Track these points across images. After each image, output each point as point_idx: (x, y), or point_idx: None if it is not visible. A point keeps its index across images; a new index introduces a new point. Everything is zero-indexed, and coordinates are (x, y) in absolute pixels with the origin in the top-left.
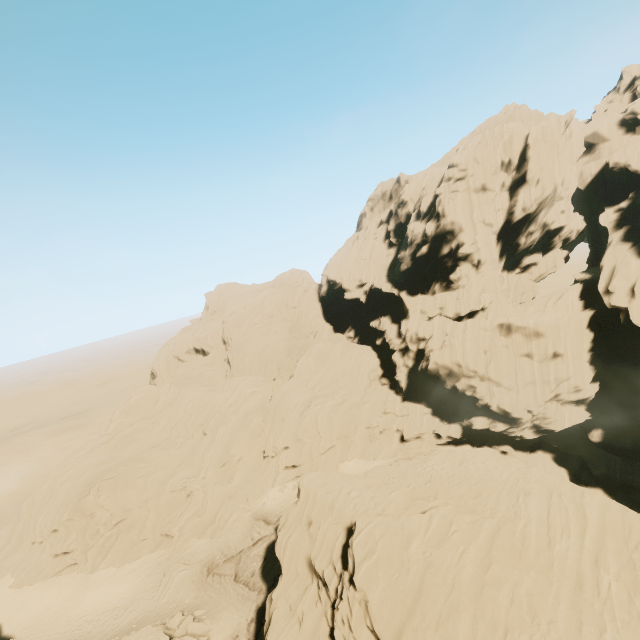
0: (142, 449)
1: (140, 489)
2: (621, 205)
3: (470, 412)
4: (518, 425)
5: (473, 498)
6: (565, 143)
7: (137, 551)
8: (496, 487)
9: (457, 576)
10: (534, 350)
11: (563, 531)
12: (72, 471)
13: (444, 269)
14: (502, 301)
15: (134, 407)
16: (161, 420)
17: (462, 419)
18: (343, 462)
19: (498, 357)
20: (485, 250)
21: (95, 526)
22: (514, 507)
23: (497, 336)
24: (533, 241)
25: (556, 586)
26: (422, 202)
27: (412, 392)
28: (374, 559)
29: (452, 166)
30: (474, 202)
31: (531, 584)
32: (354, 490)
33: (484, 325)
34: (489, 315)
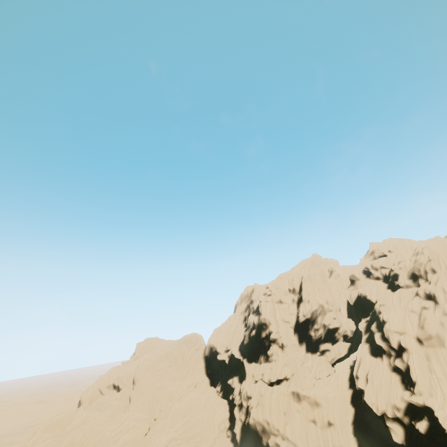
0: None
1: None
2: (366, 318)
3: None
4: None
5: None
6: (326, 281)
7: None
8: None
9: None
10: (316, 417)
11: None
12: None
13: (265, 346)
14: (300, 374)
15: (53, 425)
16: (65, 440)
17: None
18: None
19: (292, 419)
20: (285, 337)
21: None
22: None
23: (292, 401)
24: (321, 334)
25: None
26: (255, 303)
27: (244, 446)
28: None
29: (267, 287)
30: (276, 308)
31: None
32: None
33: (283, 391)
34: (291, 384)
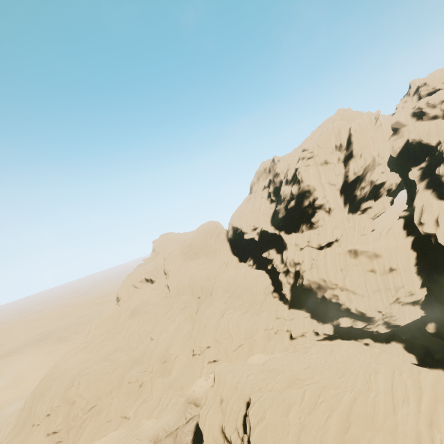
0: (109, 352)
1: (107, 382)
2: (421, 165)
3: (337, 314)
4: (373, 322)
5: (338, 378)
6: (376, 130)
7: (104, 430)
8: (355, 369)
9: (324, 435)
10: (376, 267)
11: (404, 400)
12: (62, 370)
13: (307, 215)
14: (349, 234)
15: (104, 322)
16: (122, 330)
17: (332, 320)
18: (249, 356)
19: (351, 273)
20: (332, 201)
21: (75, 411)
22: (367, 383)
23: (348, 258)
24: (366, 193)
25: (400, 443)
26: (288, 173)
27: (295, 302)
28: (264, 424)
29: (304, 150)
30: (321, 171)
31: (381, 441)
32: (251, 374)
33: (338, 251)
34: (341, 244)
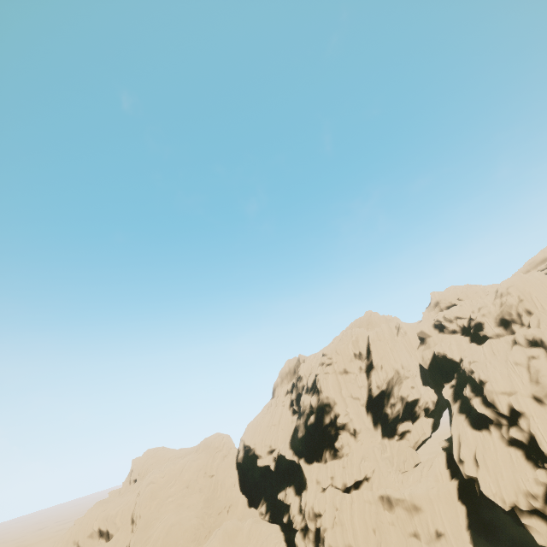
0: None
1: None
2: (451, 382)
3: None
4: None
5: None
6: (397, 340)
7: None
8: None
9: None
10: (418, 528)
11: None
12: None
13: (330, 437)
14: (383, 469)
15: None
16: None
17: None
18: None
19: (387, 537)
20: (357, 420)
21: None
22: None
23: (381, 510)
24: (398, 411)
25: None
26: (308, 379)
27: None
28: None
29: (323, 355)
30: (341, 381)
31: None
32: None
33: (367, 497)
34: (373, 485)
